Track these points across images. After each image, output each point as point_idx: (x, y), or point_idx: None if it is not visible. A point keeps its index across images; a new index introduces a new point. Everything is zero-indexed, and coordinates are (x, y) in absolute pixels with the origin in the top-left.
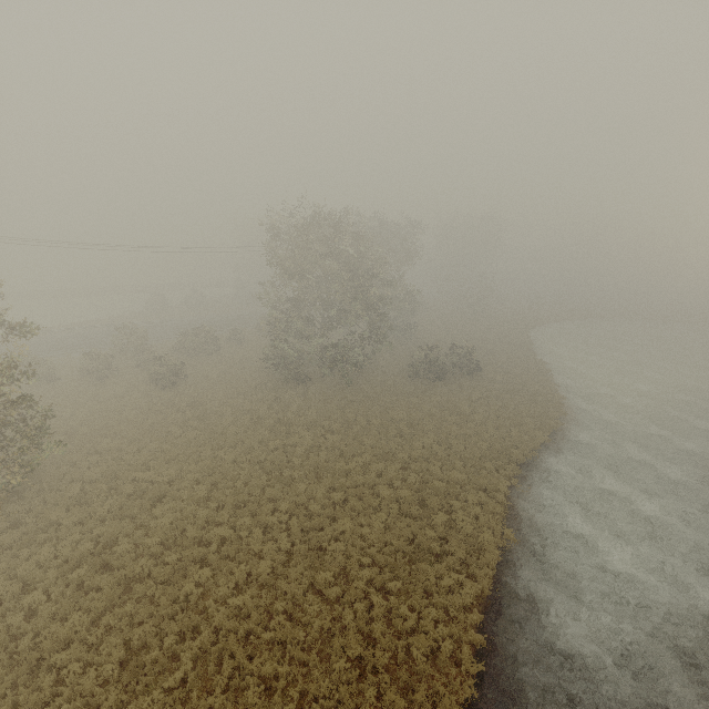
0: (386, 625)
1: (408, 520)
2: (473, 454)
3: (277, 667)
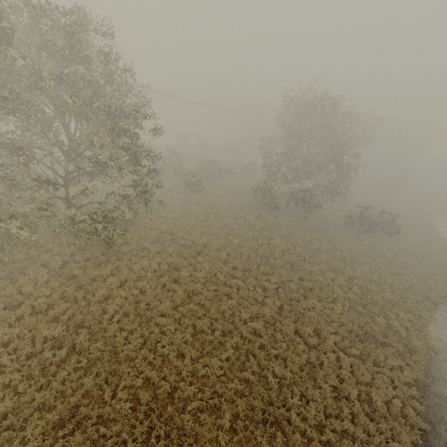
0: (348, 373)
1: (356, 314)
2: (397, 287)
3: (282, 372)
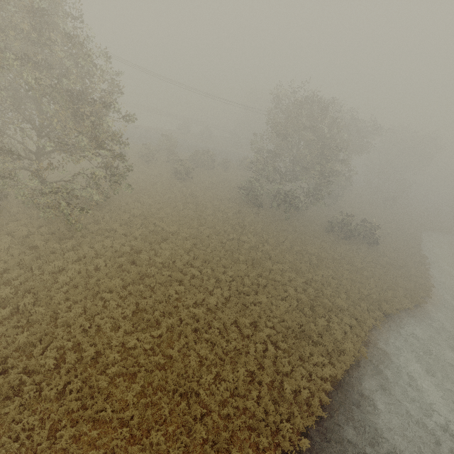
0: (271, 363)
1: (301, 313)
2: (354, 294)
3: (207, 353)
